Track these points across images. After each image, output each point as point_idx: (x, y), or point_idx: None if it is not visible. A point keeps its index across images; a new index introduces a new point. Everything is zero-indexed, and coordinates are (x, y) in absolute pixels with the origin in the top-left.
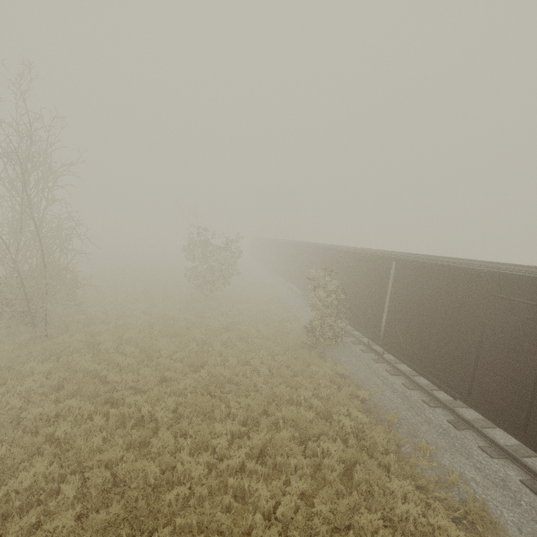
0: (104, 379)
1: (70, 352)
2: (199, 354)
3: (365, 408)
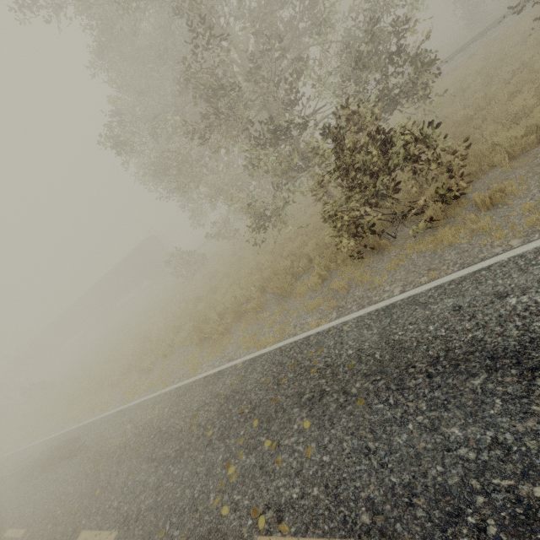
0: None
1: None
2: None
3: None
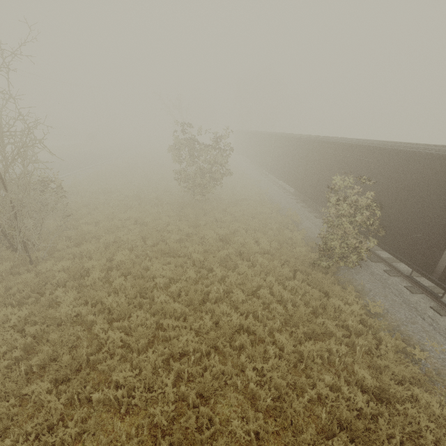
0: (91, 325)
1: (56, 284)
2: (197, 279)
3: (421, 372)
